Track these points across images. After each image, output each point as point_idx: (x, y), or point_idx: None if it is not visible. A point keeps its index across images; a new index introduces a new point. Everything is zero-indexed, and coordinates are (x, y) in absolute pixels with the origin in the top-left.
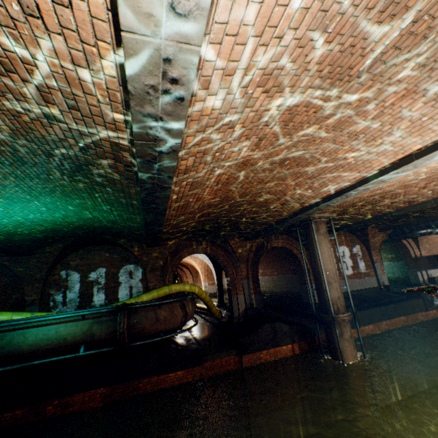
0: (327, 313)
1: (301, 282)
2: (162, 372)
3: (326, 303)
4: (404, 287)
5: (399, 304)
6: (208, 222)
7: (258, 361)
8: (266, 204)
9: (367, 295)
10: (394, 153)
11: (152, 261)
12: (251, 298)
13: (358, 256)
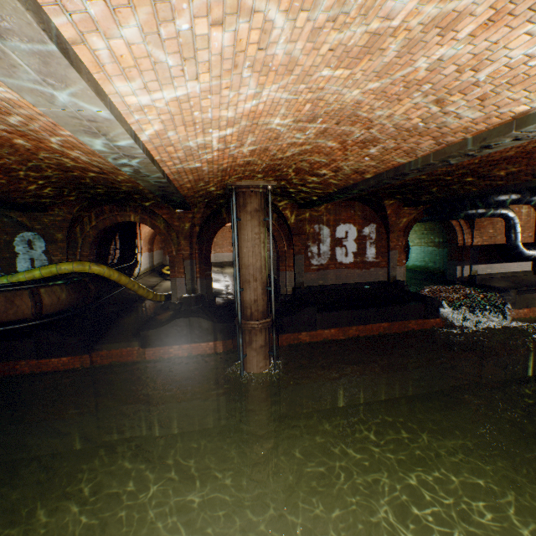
0: (241, 317)
1: (277, 267)
2: (41, 357)
3: (241, 305)
4: (437, 283)
5: (385, 308)
6: (66, 185)
7: (166, 356)
8: (84, 168)
9: (362, 292)
10: (3, 86)
11: (51, 231)
12: (194, 283)
13: (369, 240)
